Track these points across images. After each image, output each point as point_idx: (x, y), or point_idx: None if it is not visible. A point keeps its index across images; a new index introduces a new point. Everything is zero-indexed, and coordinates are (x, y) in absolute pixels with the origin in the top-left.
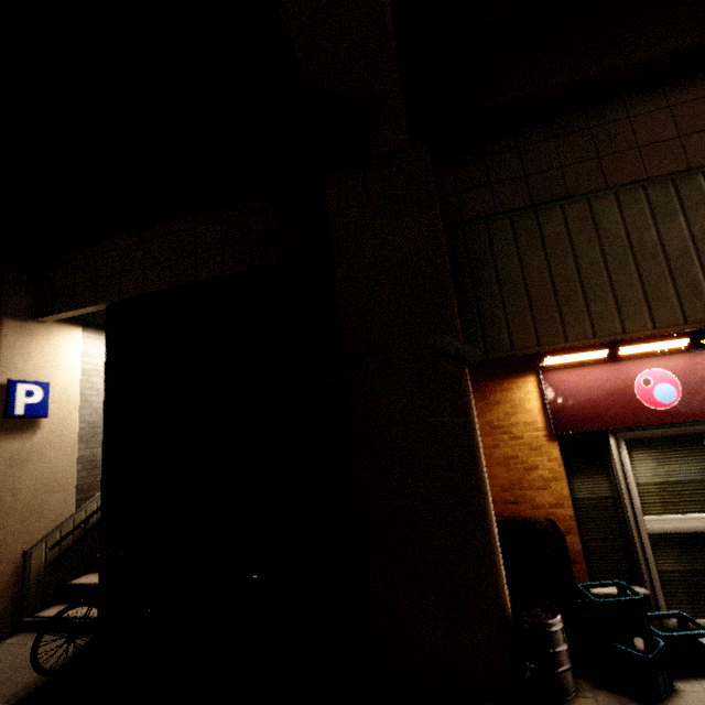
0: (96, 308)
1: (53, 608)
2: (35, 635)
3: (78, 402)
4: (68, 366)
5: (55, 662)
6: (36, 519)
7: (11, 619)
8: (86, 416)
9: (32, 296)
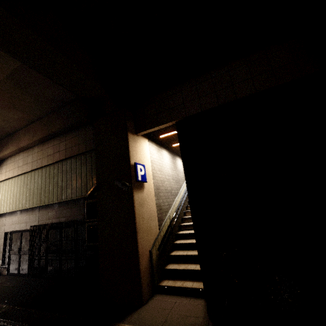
0: (169, 124)
1: (164, 281)
2: (166, 295)
3: (151, 176)
4: (147, 158)
5: (202, 314)
6: (150, 234)
7: (150, 286)
8: (154, 183)
9: (133, 123)
